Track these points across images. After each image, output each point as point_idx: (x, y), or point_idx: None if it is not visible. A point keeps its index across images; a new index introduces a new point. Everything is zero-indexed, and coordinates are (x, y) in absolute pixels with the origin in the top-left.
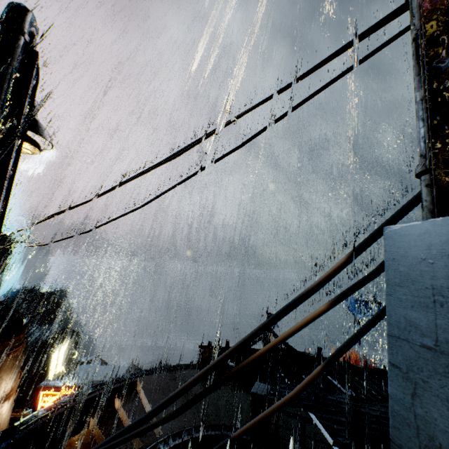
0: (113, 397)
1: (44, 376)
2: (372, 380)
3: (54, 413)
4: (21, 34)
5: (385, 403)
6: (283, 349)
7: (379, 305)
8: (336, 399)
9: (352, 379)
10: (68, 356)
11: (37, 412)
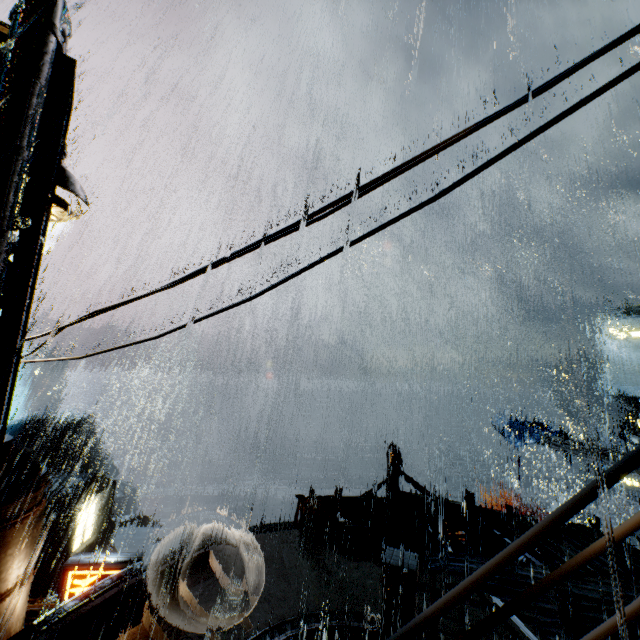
0: (175, 575)
1: (67, 546)
2: (574, 543)
3: (91, 603)
4: (51, 31)
5: (604, 579)
6: (418, 497)
7: (545, 428)
8: (530, 575)
9: (544, 543)
10: (100, 515)
11: (66, 602)
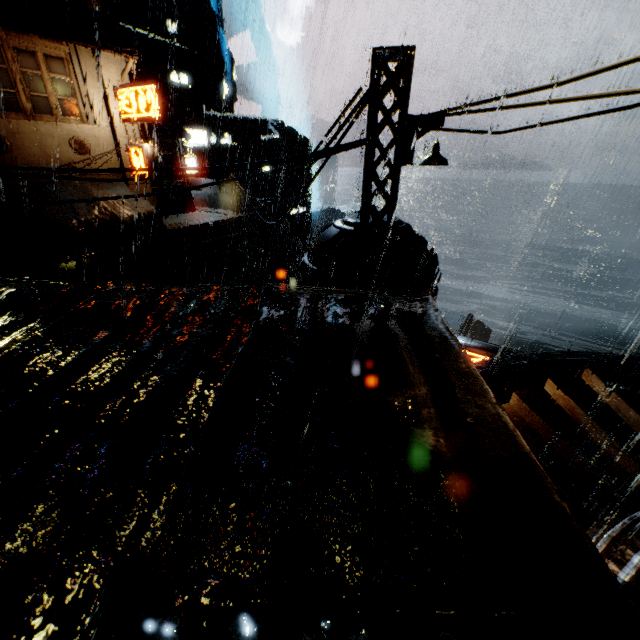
0: (543, 378)
1: None
2: None
3: None
4: None
5: None
6: None
7: None
8: None
9: None
10: None
11: None
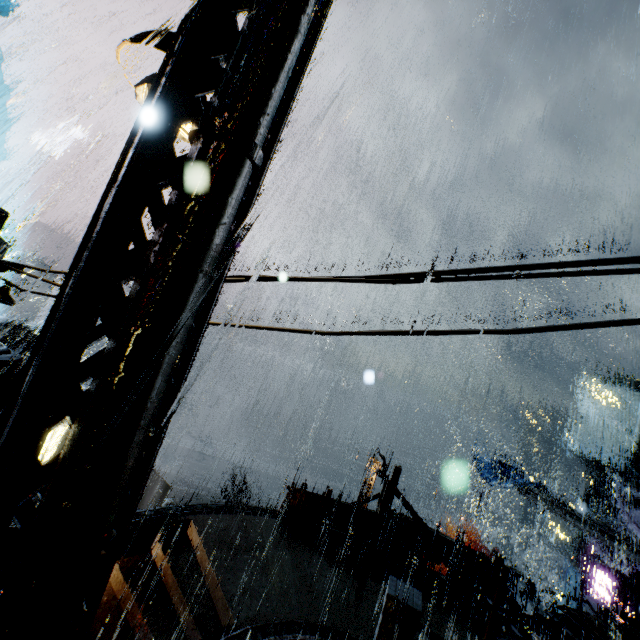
0: (151, 538)
1: None
2: None
3: None
4: None
5: None
6: (409, 520)
7: (522, 474)
8: None
9: None
10: (64, 440)
11: None
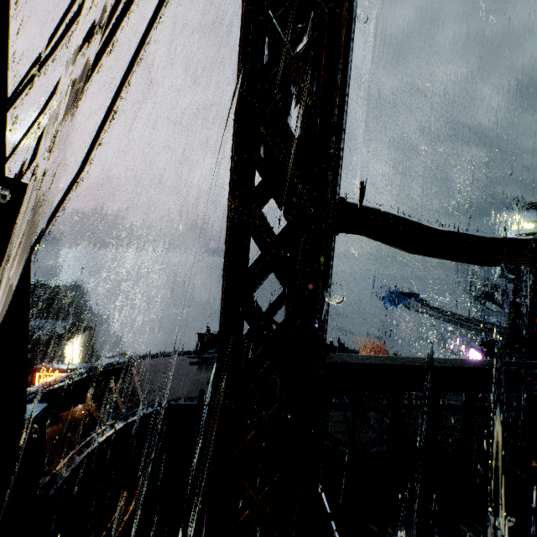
0: (108, 378)
1: None
2: None
3: (47, 389)
4: None
5: None
6: None
7: (417, 297)
8: None
9: None
10: (84, 349)
11: (31, 388)
